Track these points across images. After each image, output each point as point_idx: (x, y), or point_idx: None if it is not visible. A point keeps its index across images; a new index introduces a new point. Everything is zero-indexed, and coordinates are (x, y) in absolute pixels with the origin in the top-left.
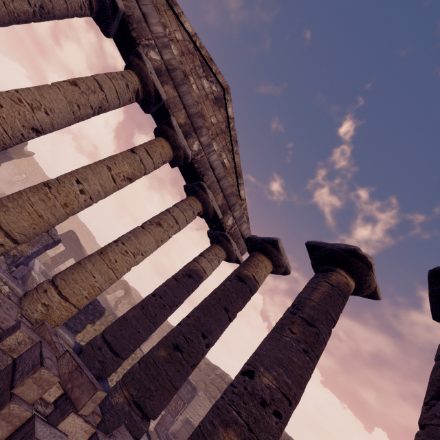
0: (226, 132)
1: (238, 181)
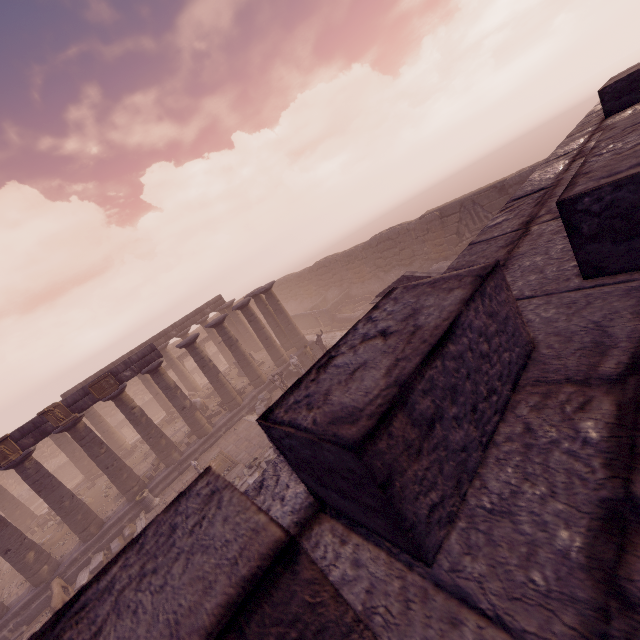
0: None
1: None
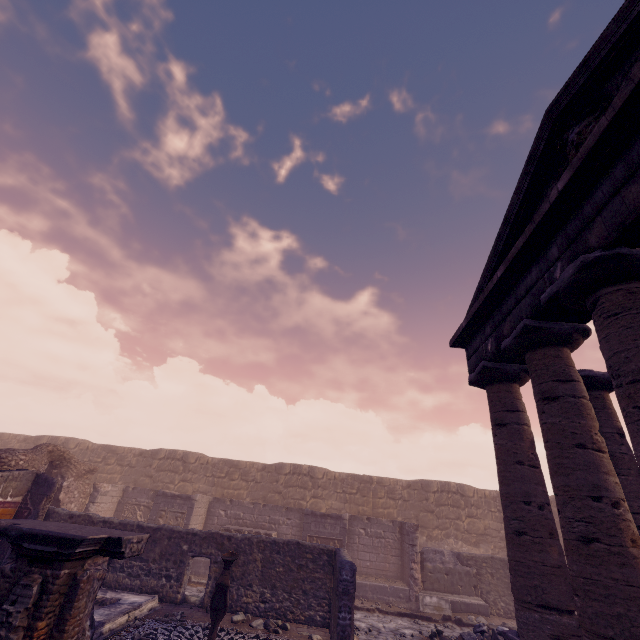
0: None
1: None
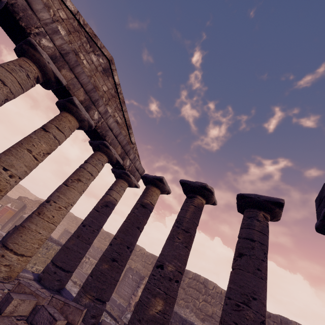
0: (115, 96)
1: (129, 131)
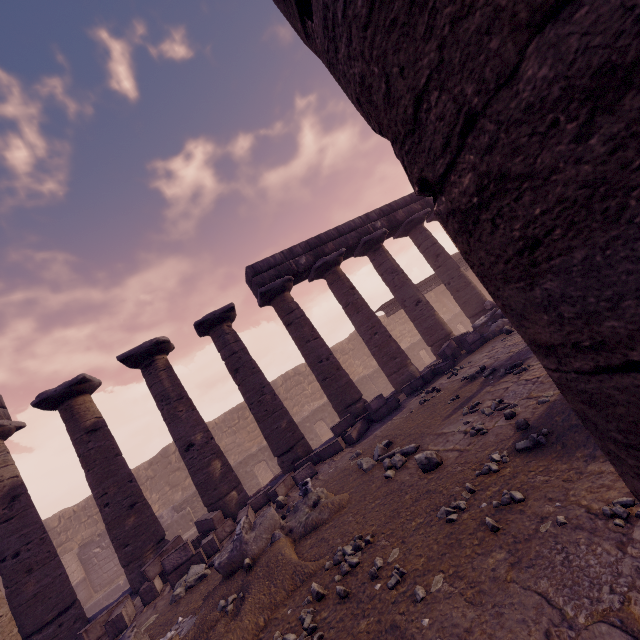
0: None
1: None
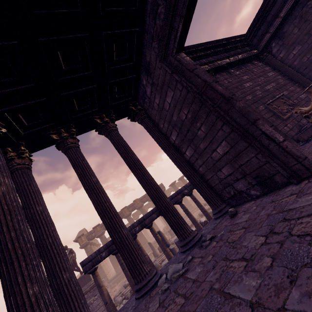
0: None
1: None
